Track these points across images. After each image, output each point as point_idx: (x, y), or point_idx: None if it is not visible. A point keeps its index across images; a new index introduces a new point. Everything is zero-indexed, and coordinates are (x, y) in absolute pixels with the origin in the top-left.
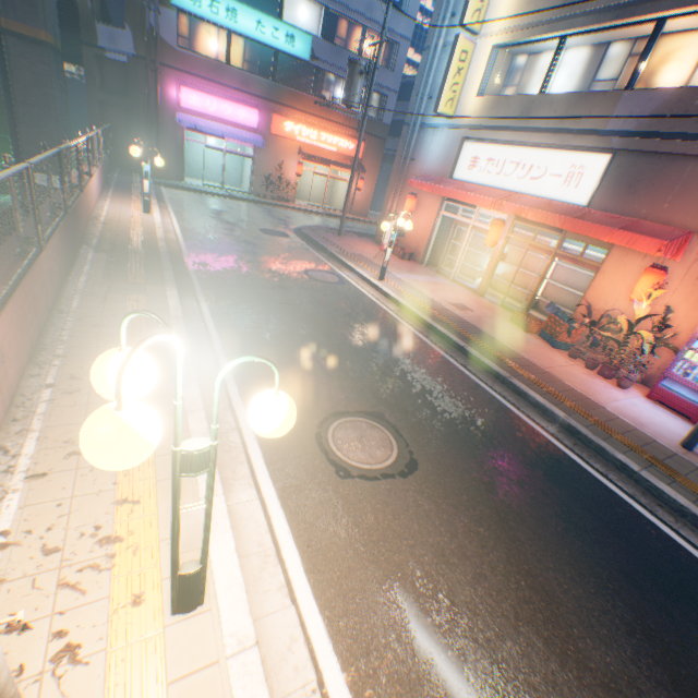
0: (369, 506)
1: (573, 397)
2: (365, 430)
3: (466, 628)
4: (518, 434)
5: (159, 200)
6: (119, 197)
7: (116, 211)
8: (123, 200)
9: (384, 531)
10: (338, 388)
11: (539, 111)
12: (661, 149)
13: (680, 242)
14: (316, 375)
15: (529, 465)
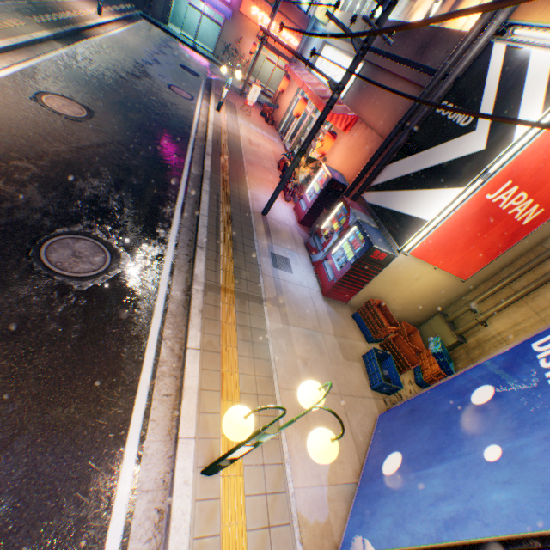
0: (29, 108)
1: (235, 178)
2: (75, 108)
3: (12, 131)
4: (168, 160)
5: (129, 21)
6: (93, 3)
7: (78, 4)
8: (95, 5)
9: (23, 112)
10: (89, 99)
11: (352, 27)
12: (374, 62)
13: (348, 121)
14: (85, 92)
15: (148, 160)
